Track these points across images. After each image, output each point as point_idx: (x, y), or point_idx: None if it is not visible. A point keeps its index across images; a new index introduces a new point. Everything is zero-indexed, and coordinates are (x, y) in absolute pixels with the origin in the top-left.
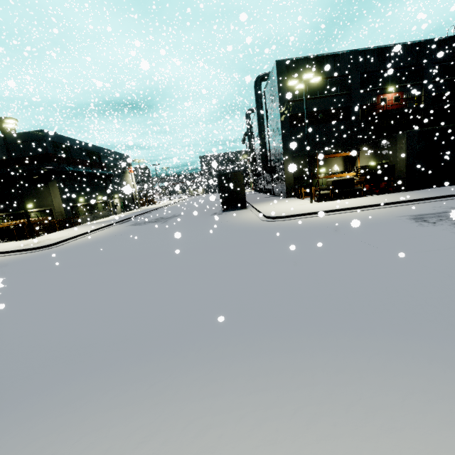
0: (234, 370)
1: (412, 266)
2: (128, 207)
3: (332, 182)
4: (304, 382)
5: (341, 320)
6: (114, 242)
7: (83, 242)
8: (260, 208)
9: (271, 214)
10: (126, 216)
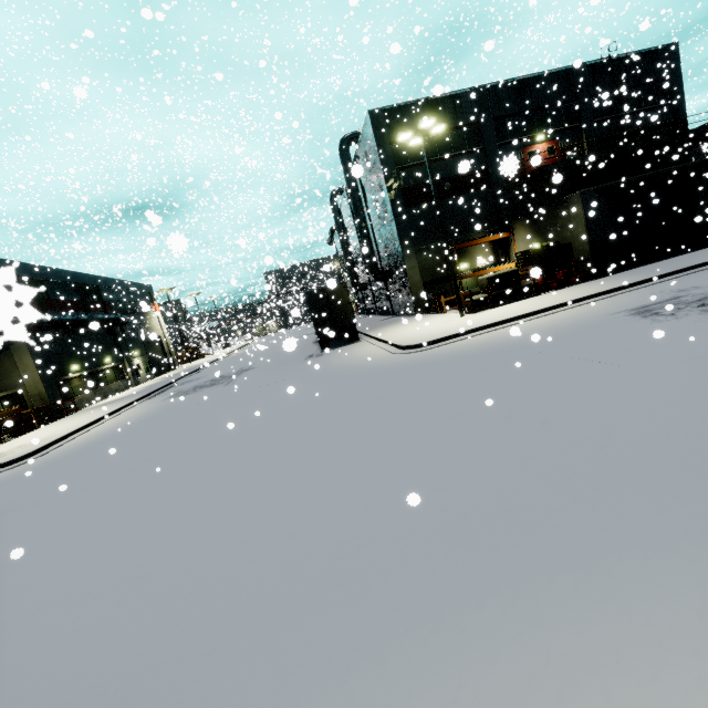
0: (513, 674)
1: (700, 385)
2: (158, 370)
3: (487, 280)
4: (691, 675)
5: (657, 507)
6: (148, 431)
7: (89, 441)
8: (384, 336)
9: (407, 342)
10: (158, 384)
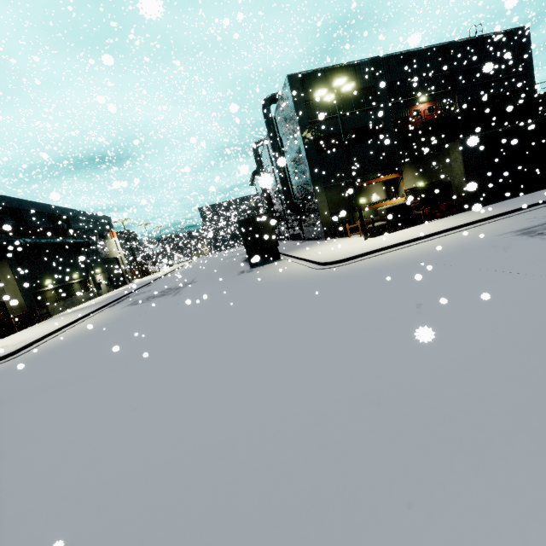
0: None
1: None
2: (116, 284)
3: (386, 210)
4: None
5: None
6: (112, 334)
7: (61, 342)
8: (303, 255)
9: (325, 259)
10: (116, 295)
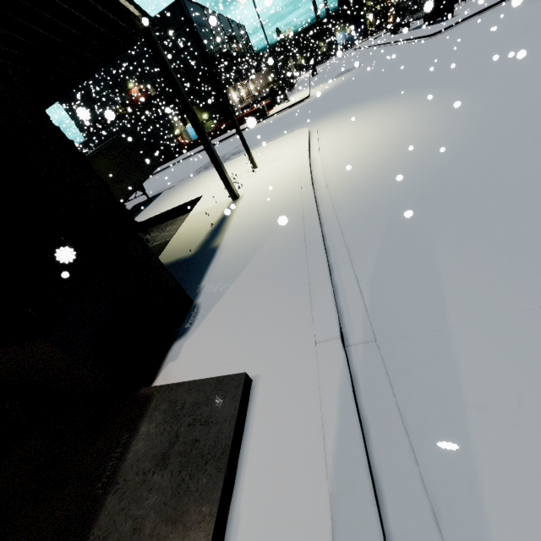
0: None
1: None
2: None
3: None
4: None
5: None
6: None
7: None
8: None
9: None
10: None
